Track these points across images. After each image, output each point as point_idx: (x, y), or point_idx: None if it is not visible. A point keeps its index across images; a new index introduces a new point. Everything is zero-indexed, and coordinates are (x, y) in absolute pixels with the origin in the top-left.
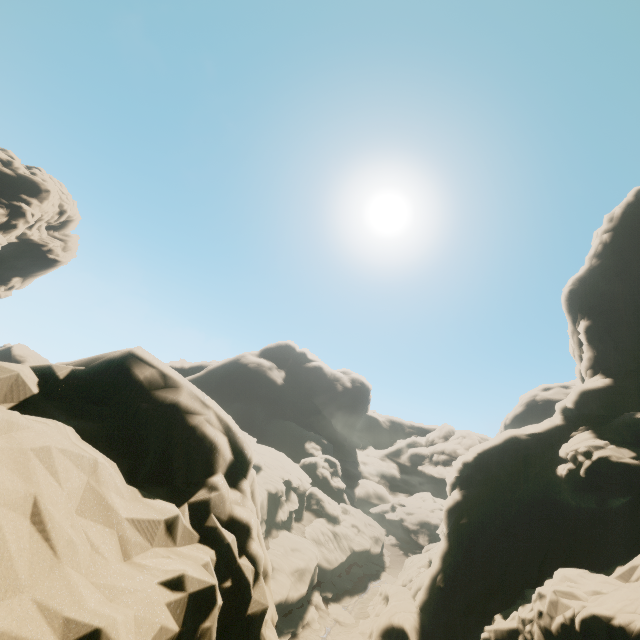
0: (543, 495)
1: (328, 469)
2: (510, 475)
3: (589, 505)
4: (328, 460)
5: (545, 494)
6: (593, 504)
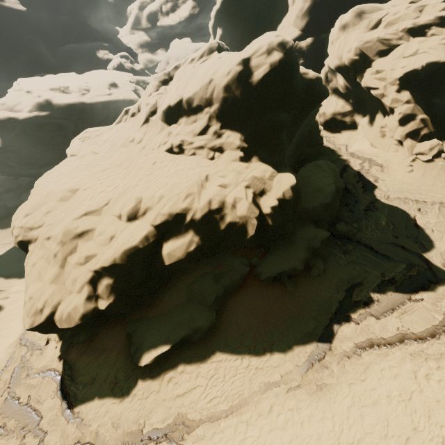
0: (252, 9)
1: (128, 62)
2: (238, 6)
3: (268, 4)
4: (122, 56)
5: (253, 8)
6: (269, 3)
